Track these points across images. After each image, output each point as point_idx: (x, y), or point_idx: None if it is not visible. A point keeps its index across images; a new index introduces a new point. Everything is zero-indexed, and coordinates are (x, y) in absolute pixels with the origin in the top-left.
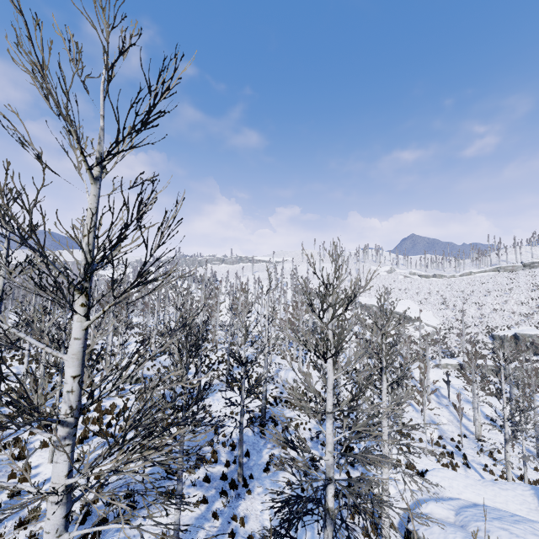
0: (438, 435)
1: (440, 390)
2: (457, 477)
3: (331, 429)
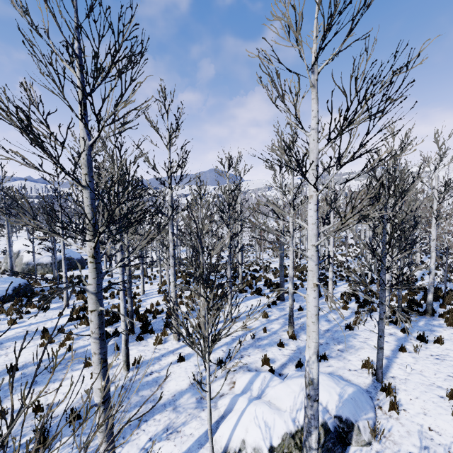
0: None
1: None
2: None
3: None
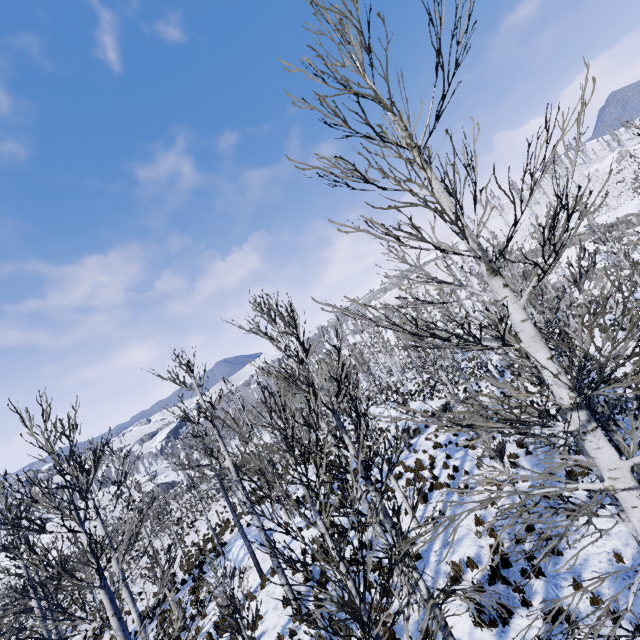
0: None
1: None
2: None
3: None
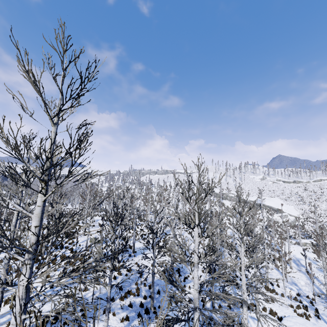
0: (296, 293)
1: (300, 261)
2: (306, 324)
3: (197, 274)
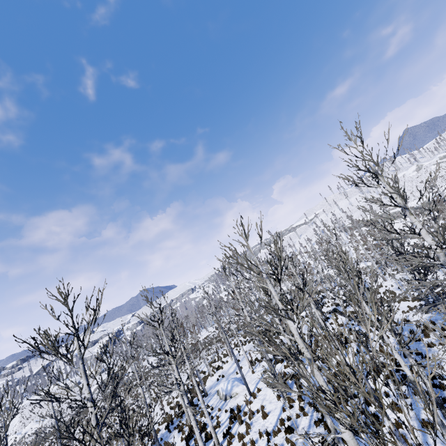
0: None
1: None
2: None
3: None
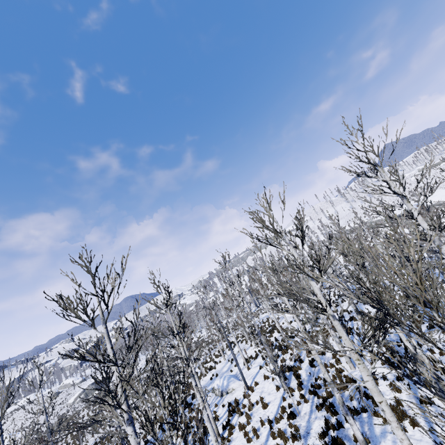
0: None
1: None
2: None
3: None
